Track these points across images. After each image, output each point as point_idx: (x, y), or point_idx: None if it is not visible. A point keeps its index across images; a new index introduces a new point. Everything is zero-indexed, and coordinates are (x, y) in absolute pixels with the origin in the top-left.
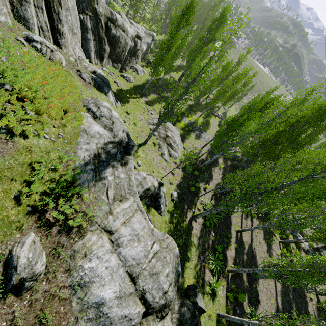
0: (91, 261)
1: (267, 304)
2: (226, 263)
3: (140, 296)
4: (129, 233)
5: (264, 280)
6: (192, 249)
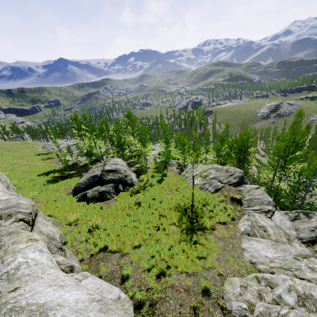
0: None
1: None
2: None
3: None
4: None
5: None
6: None
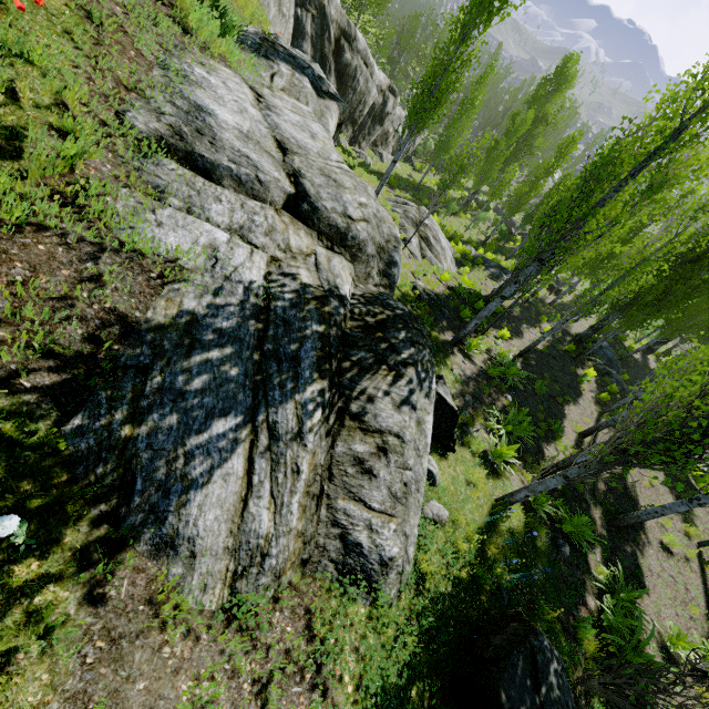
0: (211, 76)
1: (673, 609)
2: (540, 459)
3: (290, 172)
4: (297, 121)
5: (665, 557)
6: (446, 373)
